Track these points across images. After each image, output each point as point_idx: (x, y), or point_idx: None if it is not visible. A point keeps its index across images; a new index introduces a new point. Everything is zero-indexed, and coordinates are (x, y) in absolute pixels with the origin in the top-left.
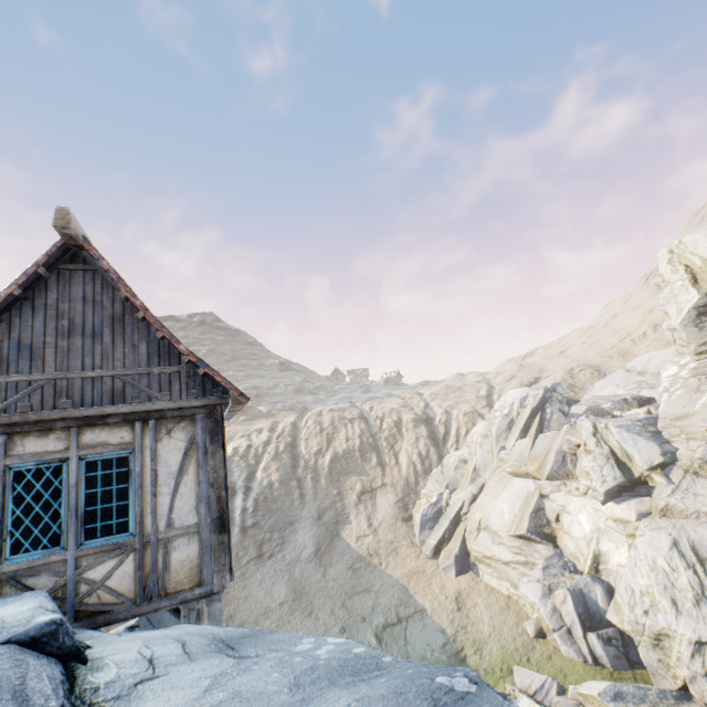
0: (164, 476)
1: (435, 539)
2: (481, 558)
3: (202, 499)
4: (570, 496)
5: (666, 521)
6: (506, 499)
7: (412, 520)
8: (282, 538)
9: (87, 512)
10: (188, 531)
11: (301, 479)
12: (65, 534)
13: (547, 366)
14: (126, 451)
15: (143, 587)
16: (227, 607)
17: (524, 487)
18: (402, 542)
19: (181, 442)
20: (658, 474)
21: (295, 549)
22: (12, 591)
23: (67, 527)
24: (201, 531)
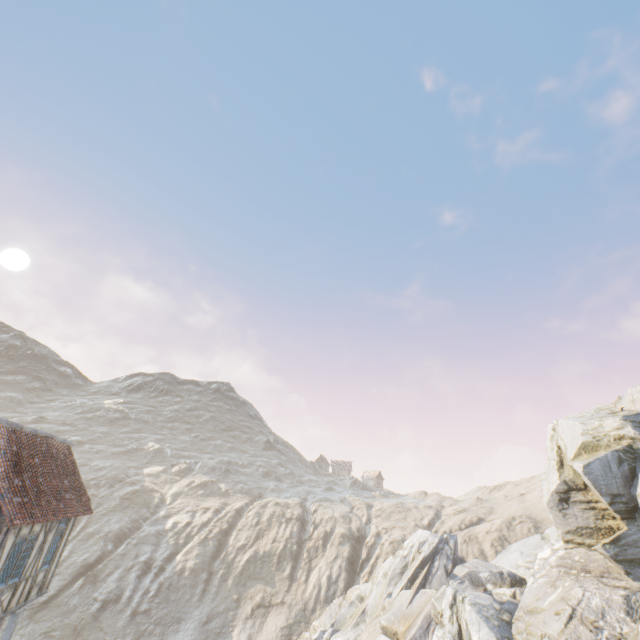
0: None
1: None
2: None
3: None
4: None
5: None
6: None
7: None
8: (162, 635)
9: None
10: None
11: (213, 573)
12: None
13: (499, 506)
14: None
15: None
16: None
17: None
18: None
19: None
20: None
21: None
22: None
23: None
24: None
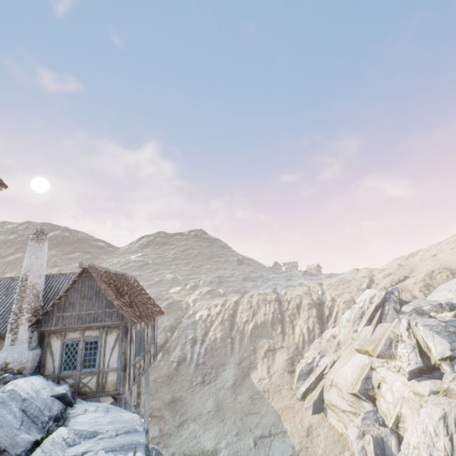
0: (108, 348)
1: (304, 387)
2: (329, 405)
3: (119, 358)
4: (389, 371)
5: (445, 400)
6: (349, 367)
7: (294, 373)
8: (216, 373)
9: (84, 359)
10: (114, 369)
11: (233, 338)
12: (78, 365)
13: (418, 266)
14: (97, 338)
15: (98, 387)
16: (181, 408)
17: (361, 360)
18: (285, 386)
19: (115, 336)
20: (446, 364)
21: (222, 381)
22: (63, 382)
23: (79, 363)
24: (118, 370)
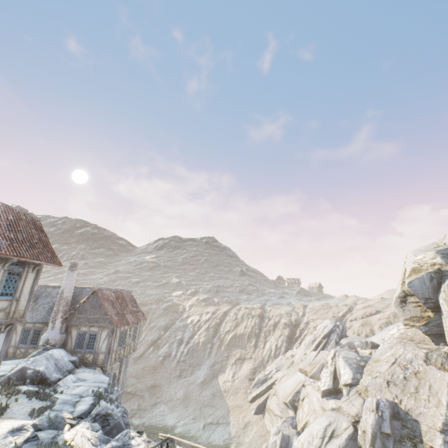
0: (102, 339)
1: (255, 393)
2: (268, 409)
3: (107, 346)
4: (313, 389)
5: (335, 414)
6: (290, 382)
7: (253, 381)
8: (192, 370)
9: (88, 343)
10: (103, 352)
11: (213, 344)
12: (84, 347)
13: None
14: (97, 333)
15: (93, 361)
16: (158, 392)
17: (299, 378)
18: (241, 390)
19: (106, 333)
20: (346, 389)
21: (195, 377)
22: (75, 355)
23: (85, 345)
24: (105, 353)
